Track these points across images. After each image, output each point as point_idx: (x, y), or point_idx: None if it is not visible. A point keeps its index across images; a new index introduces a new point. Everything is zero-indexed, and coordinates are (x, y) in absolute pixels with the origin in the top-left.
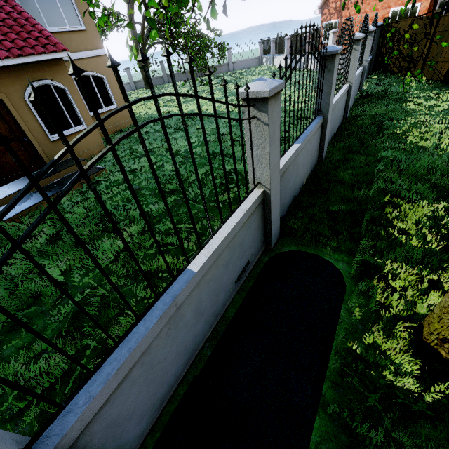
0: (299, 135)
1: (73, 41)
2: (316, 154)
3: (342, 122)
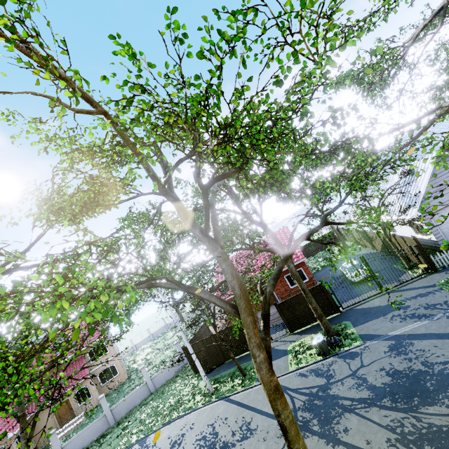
0: (82, 428)
1: (104, 358)
2: (107, 425)
3: (149, 395)
